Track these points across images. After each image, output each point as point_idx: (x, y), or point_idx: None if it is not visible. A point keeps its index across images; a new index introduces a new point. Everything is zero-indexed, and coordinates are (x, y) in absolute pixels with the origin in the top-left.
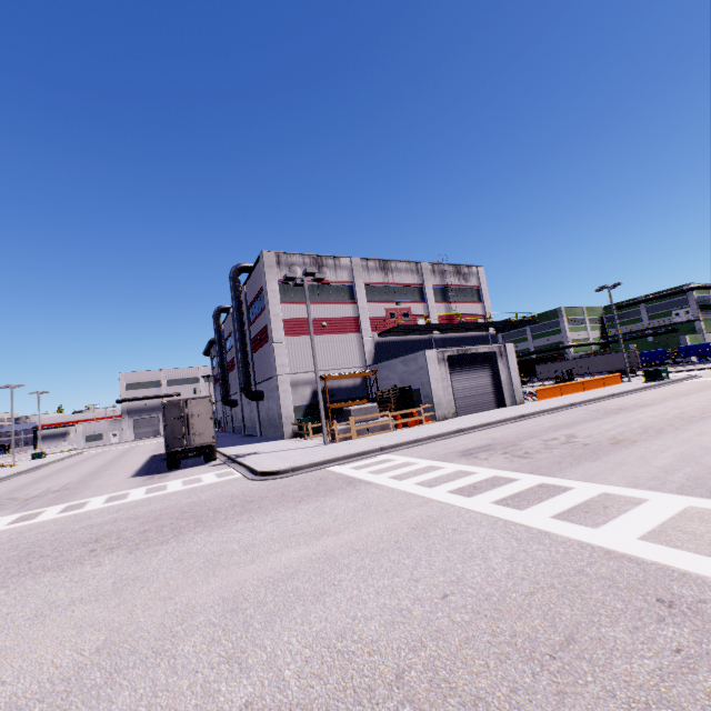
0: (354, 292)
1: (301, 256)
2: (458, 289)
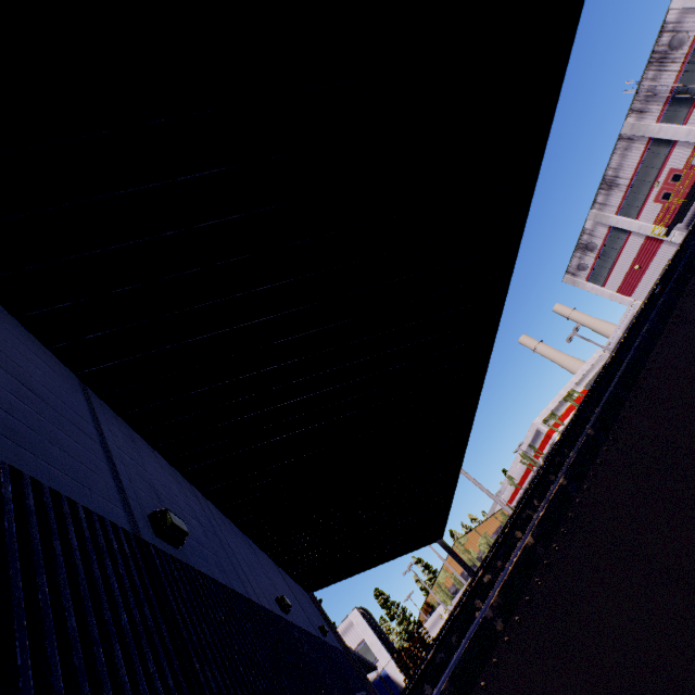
0: (620, 228)
1: (572, 258)
2: (687, 66)
